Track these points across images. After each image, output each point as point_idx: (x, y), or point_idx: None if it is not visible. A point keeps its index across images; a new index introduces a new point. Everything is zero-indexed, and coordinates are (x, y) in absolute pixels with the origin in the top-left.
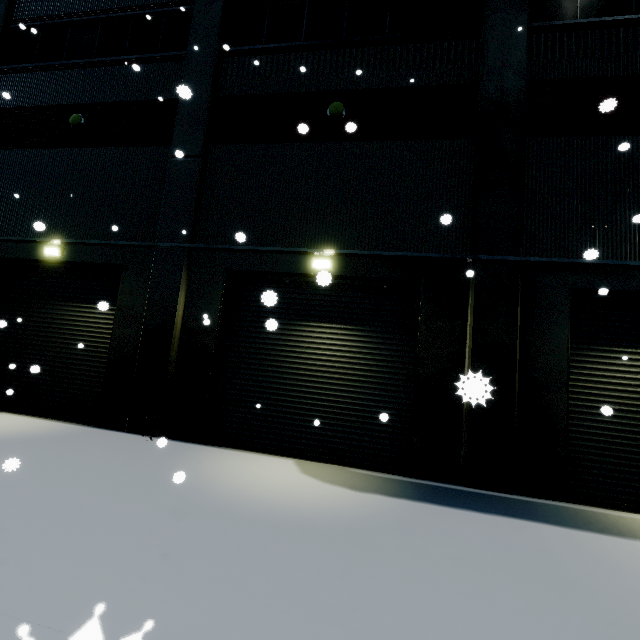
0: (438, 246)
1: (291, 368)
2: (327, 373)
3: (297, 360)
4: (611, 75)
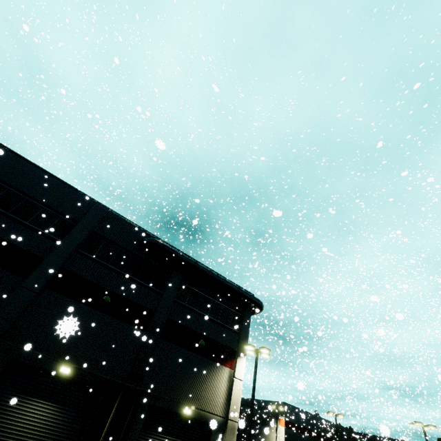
0: (116, 373)
1: (14, 429)
2: (33, 434)
3: (20, 424)
4: (187, 326)
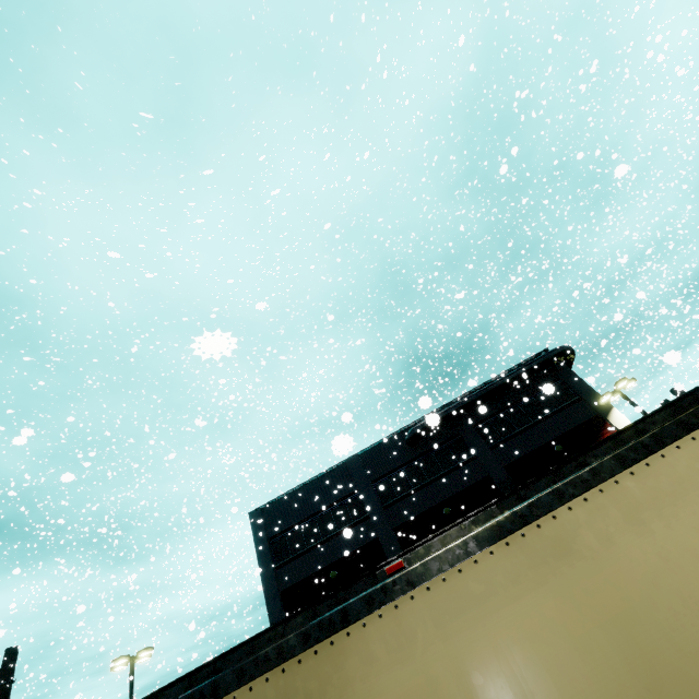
0: None
1: None
2: None
3: None
4: (527, 453)
